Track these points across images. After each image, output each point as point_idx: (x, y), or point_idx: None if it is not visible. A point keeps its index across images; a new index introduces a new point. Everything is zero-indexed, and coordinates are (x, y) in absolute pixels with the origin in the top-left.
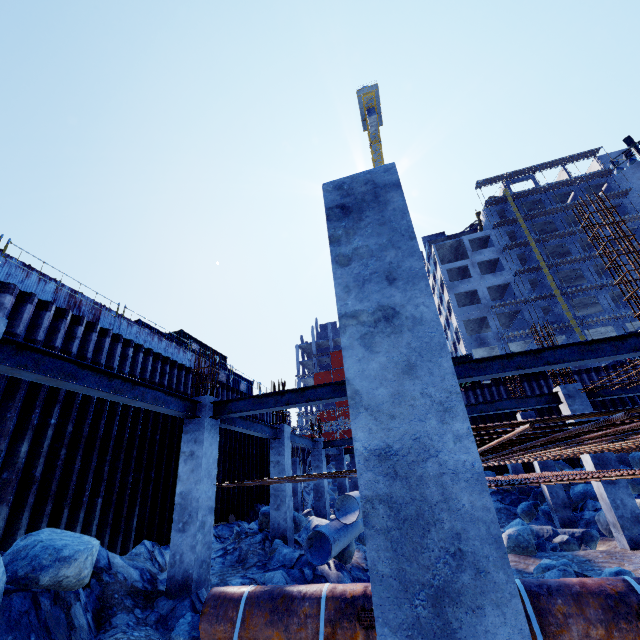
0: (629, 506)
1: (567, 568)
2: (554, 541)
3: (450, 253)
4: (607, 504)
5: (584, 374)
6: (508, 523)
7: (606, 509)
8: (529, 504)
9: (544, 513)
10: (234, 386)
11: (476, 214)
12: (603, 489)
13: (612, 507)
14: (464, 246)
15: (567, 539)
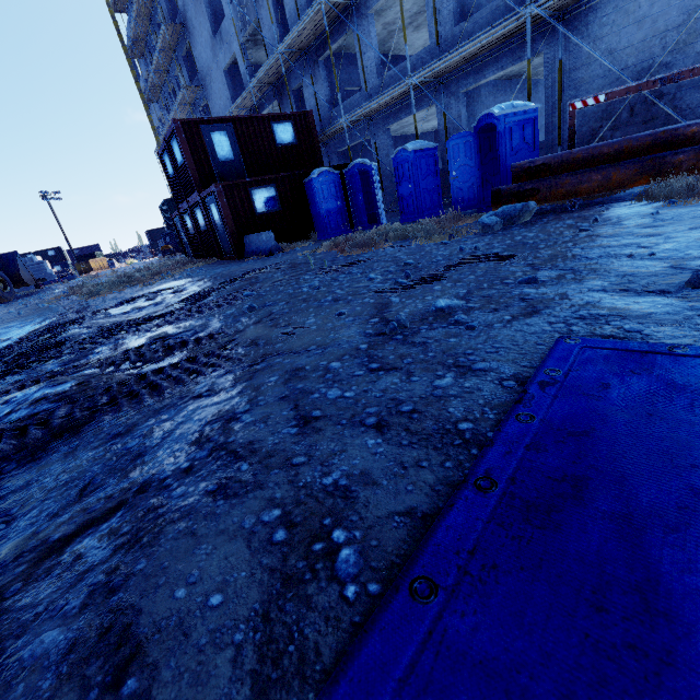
0: None
1: None
2: None
3: None
4: None
5: None
6: None
7: None
8: None
9: None
10: None
11: None
12: None
13: None
14: None
15: None
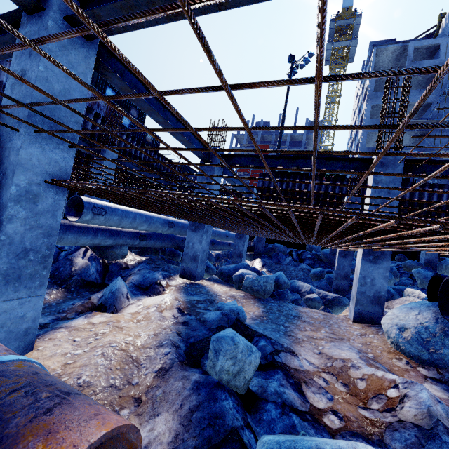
0: (377, 287)
1: (232, 314)
2: (305, 296)
3: (389, 62)
4: (357, 279)
5: (446, 189)
6: (299, 278)
7: (354, 283)
8: (322, 270)
9: (327, 278)
10: (139, 134)
11: (439, 16)
12: (360, 265)
13: (358, 283)
14: (407, 55)
15: (314, 298)
